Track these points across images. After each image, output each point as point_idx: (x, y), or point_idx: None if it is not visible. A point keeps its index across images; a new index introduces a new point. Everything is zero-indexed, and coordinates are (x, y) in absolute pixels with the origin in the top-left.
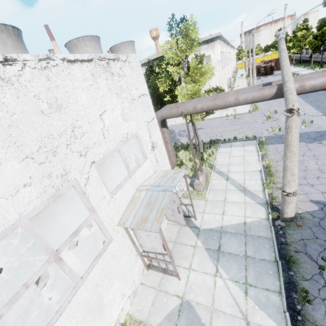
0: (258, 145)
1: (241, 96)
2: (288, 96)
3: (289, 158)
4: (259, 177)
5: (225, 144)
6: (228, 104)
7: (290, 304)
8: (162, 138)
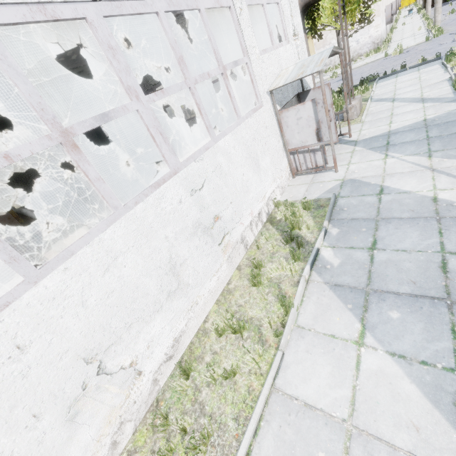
0: (445, 58)
1: None
2: None
3: None
4: (447, 84)
5: (386, 78)
6: None
7: None
8: None
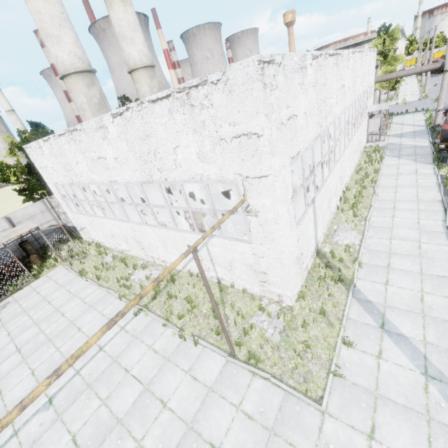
0: (425, 111)
1: (423, 68)
2: (445, 66)
3: (441, 93)
4: (423, 121)
5: (398, 115)
6: (416, 72)
7: (431, 137)
8: None
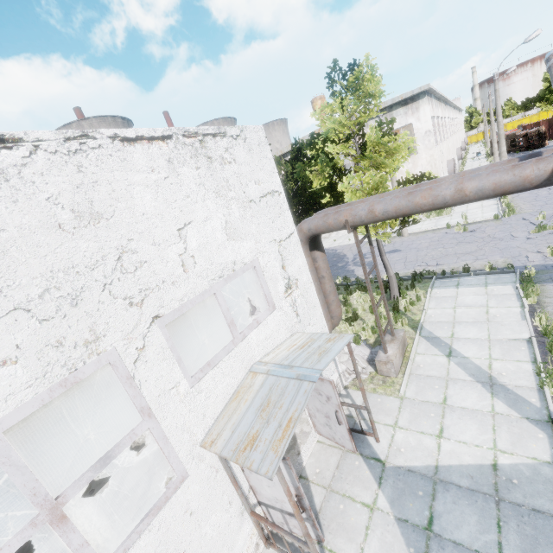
0: (520, 285)
1: (468, 184)
2: None
3: None
4: (527, 355)
5: (444, 281)
6: (441, 202)
7: None
8: (312, 270)
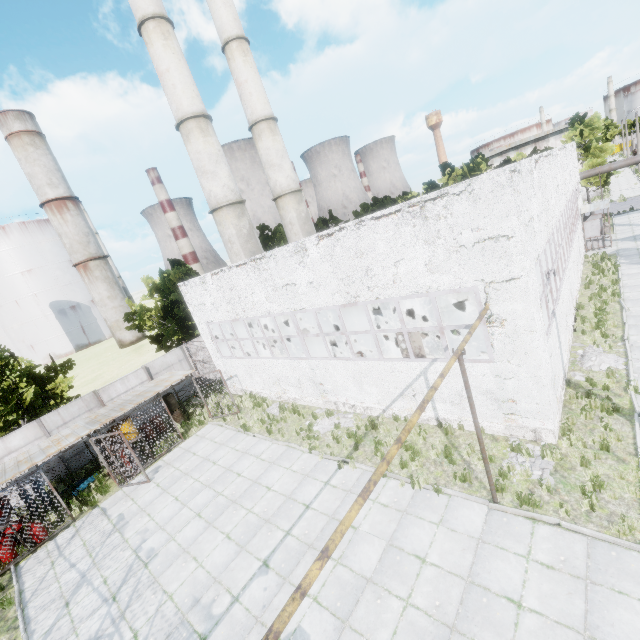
0: None
1: None
2: None
3: None
4: None
5: (619, 215)
6: (636, 162)
7: None
8: None
